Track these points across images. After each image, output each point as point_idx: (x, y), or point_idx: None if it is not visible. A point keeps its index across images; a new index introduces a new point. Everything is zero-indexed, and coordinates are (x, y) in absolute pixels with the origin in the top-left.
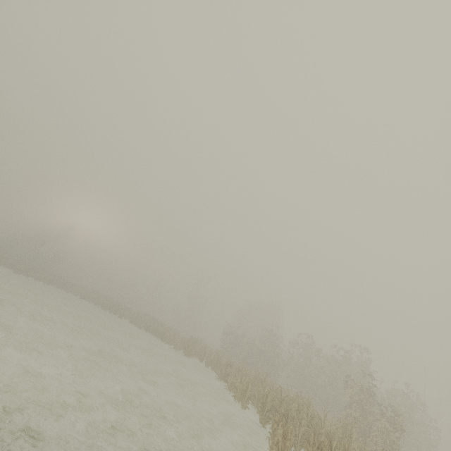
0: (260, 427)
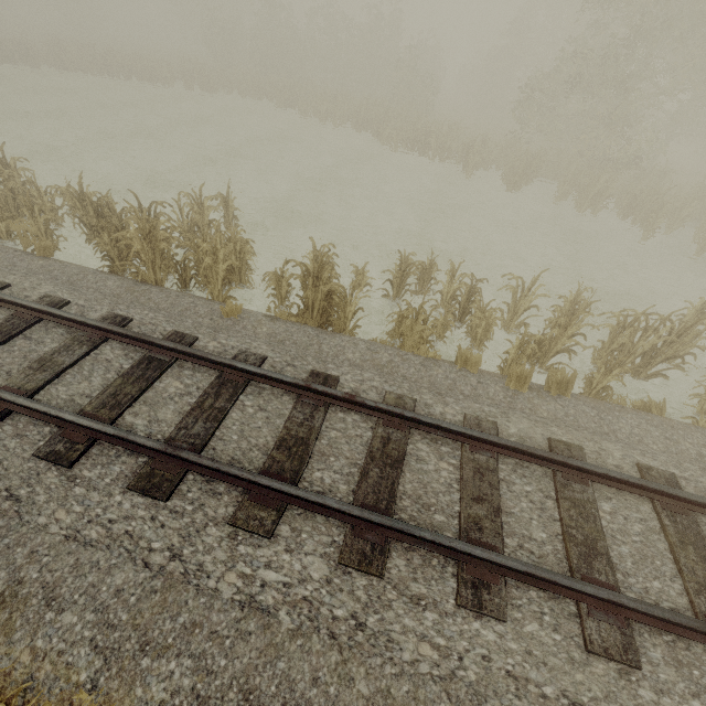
0: (357, 135)
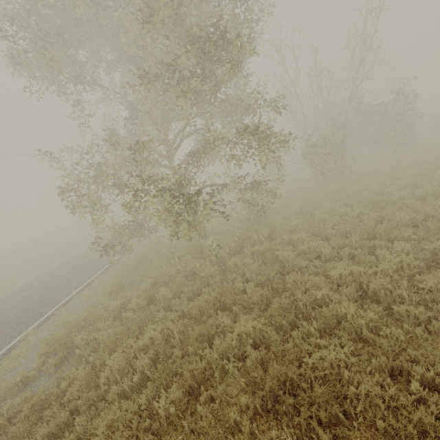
0: None
